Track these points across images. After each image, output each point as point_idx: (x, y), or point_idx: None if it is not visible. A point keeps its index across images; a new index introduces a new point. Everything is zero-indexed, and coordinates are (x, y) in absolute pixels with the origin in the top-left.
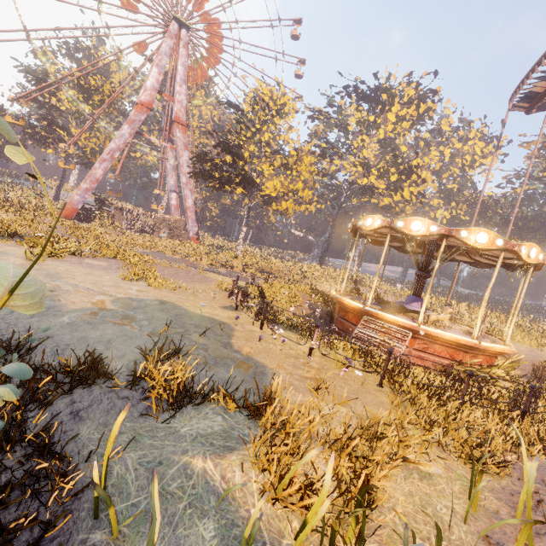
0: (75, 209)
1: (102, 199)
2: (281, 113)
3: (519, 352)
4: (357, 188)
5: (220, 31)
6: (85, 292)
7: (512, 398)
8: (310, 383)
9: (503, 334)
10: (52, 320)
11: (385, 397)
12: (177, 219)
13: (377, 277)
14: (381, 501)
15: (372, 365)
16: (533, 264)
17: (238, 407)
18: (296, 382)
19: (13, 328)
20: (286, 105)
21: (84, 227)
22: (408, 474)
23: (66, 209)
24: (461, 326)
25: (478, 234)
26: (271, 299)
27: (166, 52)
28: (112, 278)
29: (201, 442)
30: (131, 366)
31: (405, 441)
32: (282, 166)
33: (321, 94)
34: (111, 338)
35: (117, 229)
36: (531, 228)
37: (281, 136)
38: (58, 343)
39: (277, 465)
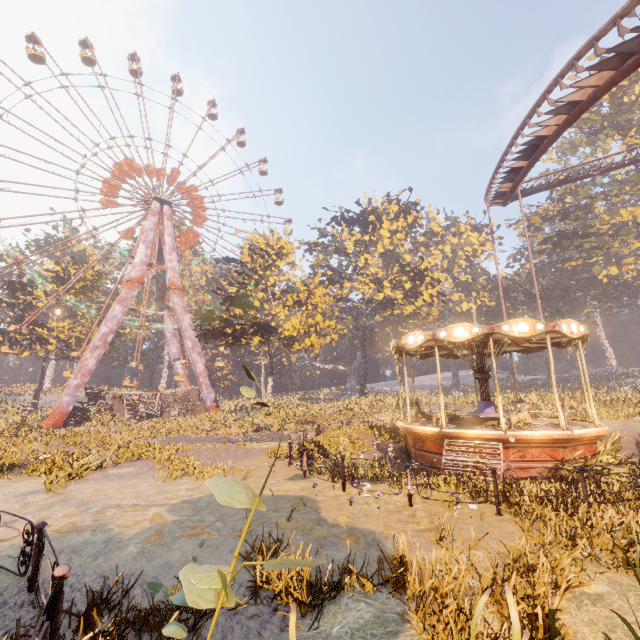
0: (65, 413)
1: (95, 391)
2: (280, 256)
3: (614, 430)
4: (375, 304)
5: (201, 199)
6: (133, 510)
7: (633, 483)
8: (431, 534)
9: (589, 415)
10: (119, 555)
11: (511, 526)
12: (188, 390)
13: (441, 393)
14: (569, 636)
15: (481, 493)
16: (578, 337)
17: (376, 585)
18: (414, 539)
19: (83, 578)
20: (284, 247)
21: (83, 432)
22: (578, 603)
23: (53, 416)
24: (544, 419)
25: (517, 324)
26: (335, 453)
27: (151, 228)
28: (151, 484)
29: (361, 636)
30: (238, 578)
31: (557, 565)
32: (296, 304)
33: (311, 228)
34: (195, 554)
35: (119, 423)
36: (556, 297)
37: (286, 276)
38: (144, 579)
39: (451, 632)
